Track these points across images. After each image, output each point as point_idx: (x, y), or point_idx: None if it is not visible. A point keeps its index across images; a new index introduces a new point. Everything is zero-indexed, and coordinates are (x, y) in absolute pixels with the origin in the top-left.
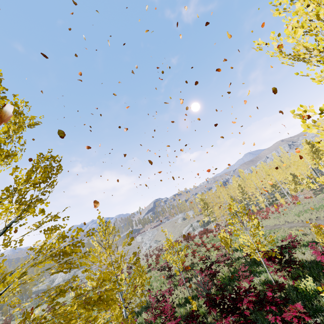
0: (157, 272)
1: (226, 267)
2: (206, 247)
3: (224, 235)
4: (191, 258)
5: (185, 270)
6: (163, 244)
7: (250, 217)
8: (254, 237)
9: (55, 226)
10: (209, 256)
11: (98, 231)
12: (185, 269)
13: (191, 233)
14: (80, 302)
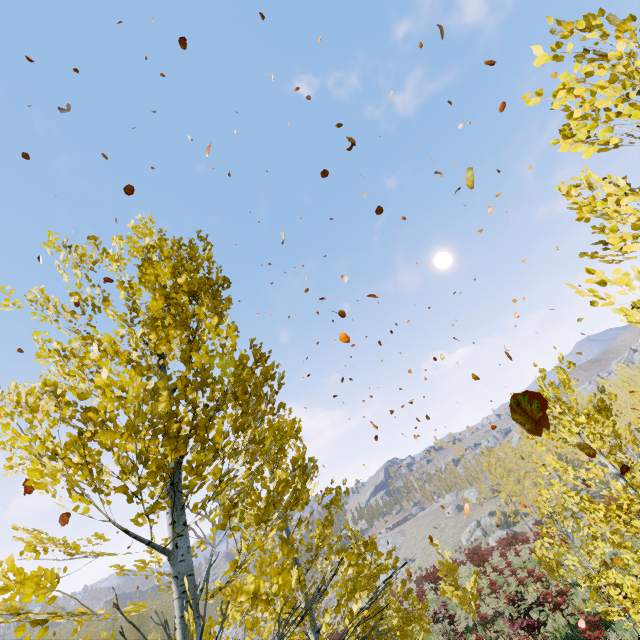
0: (426, 627)
1: (562, 618)
2: (517, 577)
3: (542, 553)
4: (490, 599)
5: (482, 622)
6: (422, 568)
7: (578, 522)
8: (591, 558)
9: (342, 546)
10: (523, 593)
11: (352, 547)
12: (481, 620)
13: (481, 543)
14: (402, 617)
